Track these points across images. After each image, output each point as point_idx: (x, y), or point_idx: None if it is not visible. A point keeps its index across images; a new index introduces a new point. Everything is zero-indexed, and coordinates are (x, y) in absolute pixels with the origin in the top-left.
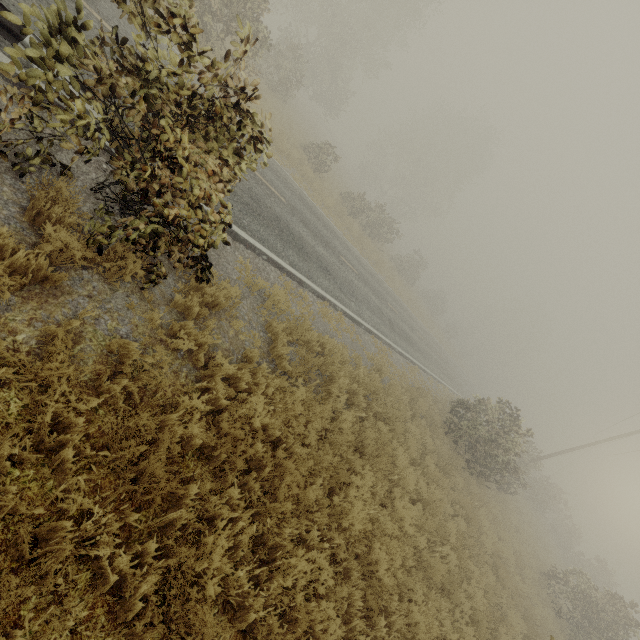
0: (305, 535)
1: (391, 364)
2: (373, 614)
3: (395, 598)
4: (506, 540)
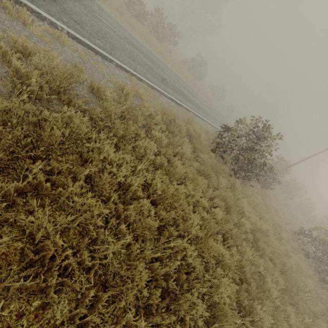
0: None
1: (154, 100)
2: None
3: None
4: (267, 218)
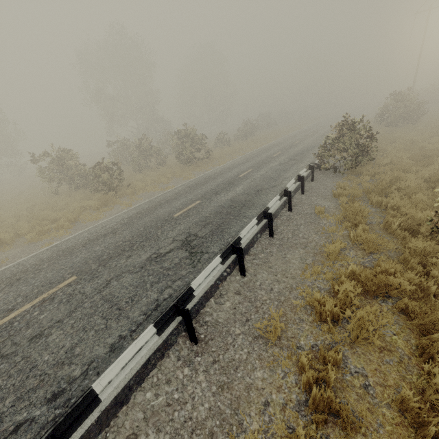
0: None
1: None
2: None
3: None
4: None
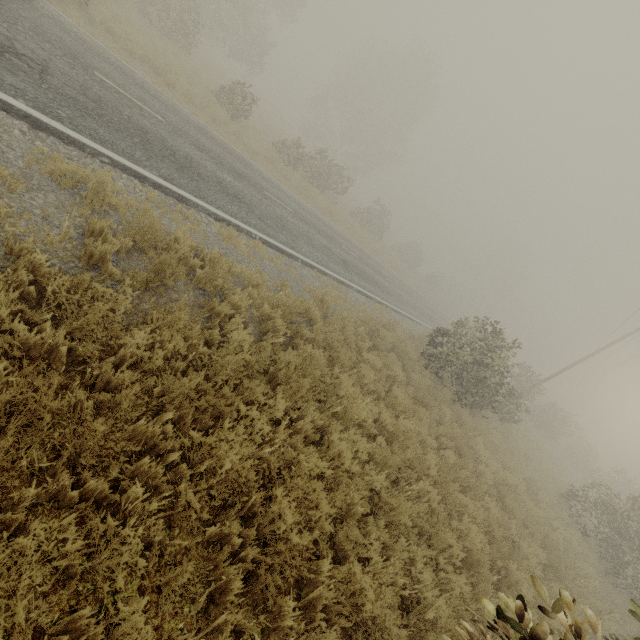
0: (112, 496)
1: (345, 300)
2: (269, 596)
3: (325, 561)
4: (514, 468)
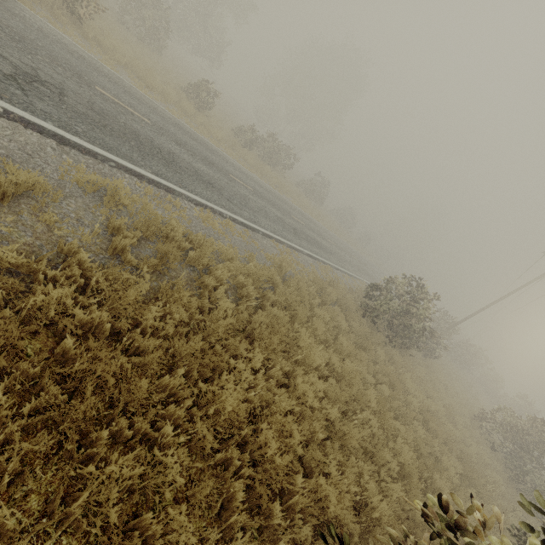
0: (152, 434)
1: (297, 263)
2: (262, 502)
3: (299, 476)
4: (435, 397)
